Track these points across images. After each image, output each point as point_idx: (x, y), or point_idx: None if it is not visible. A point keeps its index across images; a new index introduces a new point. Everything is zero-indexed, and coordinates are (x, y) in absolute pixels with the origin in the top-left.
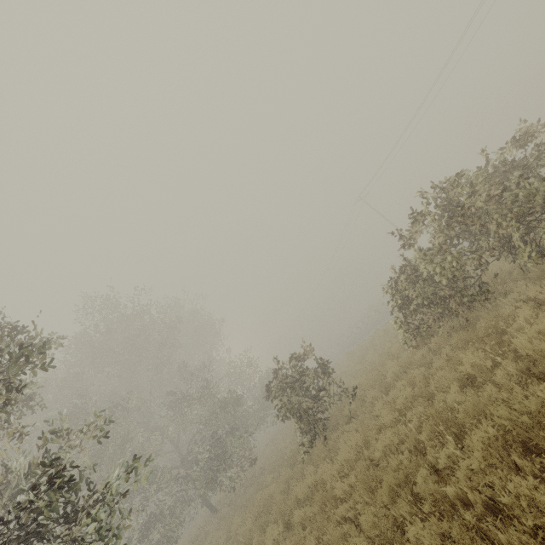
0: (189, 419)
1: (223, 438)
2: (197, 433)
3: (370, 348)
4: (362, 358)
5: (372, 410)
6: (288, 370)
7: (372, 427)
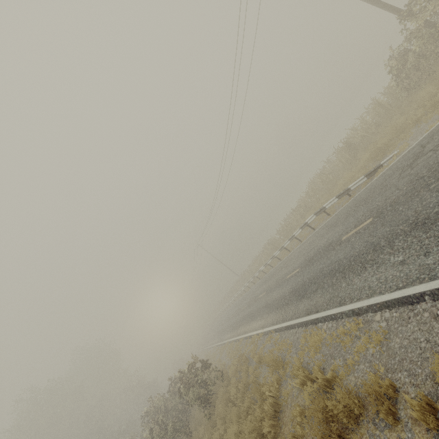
0: None
1: None
2: None
3: None
4: None
5: None
6: None
7: None
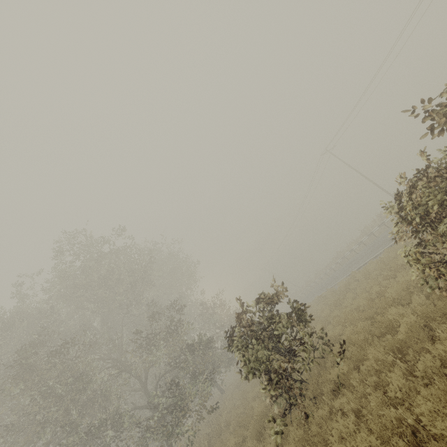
0: (155, 359)
1: (185, 385)
2: (164, 373)
3: (346, 292)
4: (338, 302)
5: (380, 382)
6: (254, 314)
7: (393, 423)
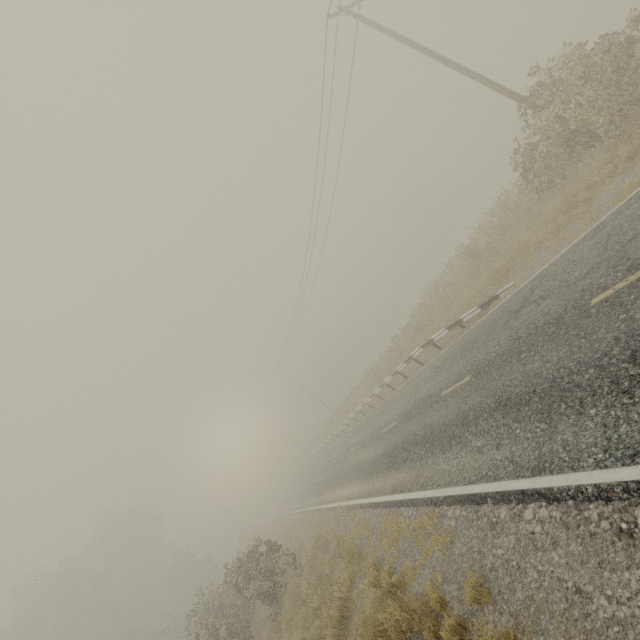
0: None
1: None
2: None
3: None
4: None
5: None
6: None
7: None
